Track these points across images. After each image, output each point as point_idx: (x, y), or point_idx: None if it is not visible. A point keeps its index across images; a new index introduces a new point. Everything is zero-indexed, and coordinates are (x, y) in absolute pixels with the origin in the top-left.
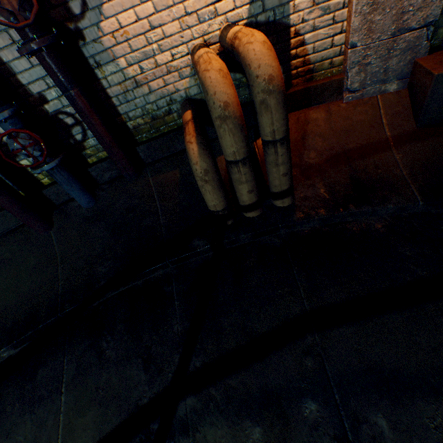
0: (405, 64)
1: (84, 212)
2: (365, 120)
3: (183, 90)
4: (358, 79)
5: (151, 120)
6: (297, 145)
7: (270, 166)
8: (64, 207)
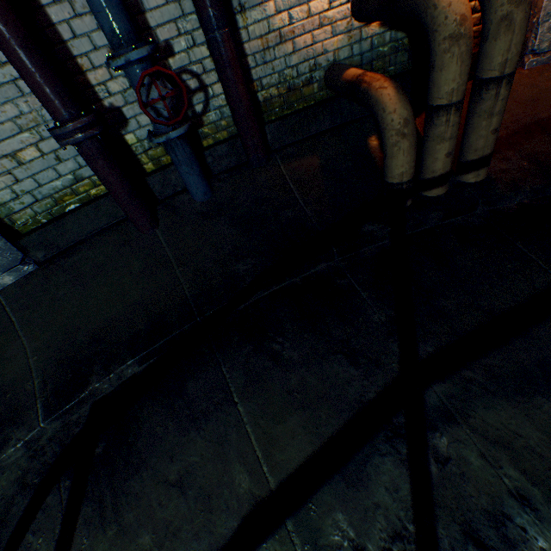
0: None
1: (198, 207)
2: None
3: (332, 51)
4: (548, 37)
5: (286, 92)
6: None
7: (480, 119)
8: (170, 201)
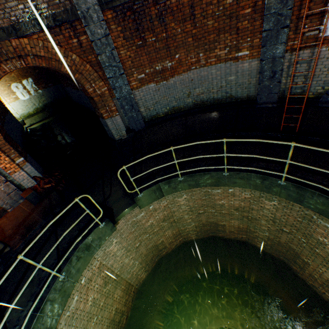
0: (19, 196)
1: None
2: (21, 212)
3: None
4: (8, 206)
5: None
6: (2, 232)
7: None
8: None
